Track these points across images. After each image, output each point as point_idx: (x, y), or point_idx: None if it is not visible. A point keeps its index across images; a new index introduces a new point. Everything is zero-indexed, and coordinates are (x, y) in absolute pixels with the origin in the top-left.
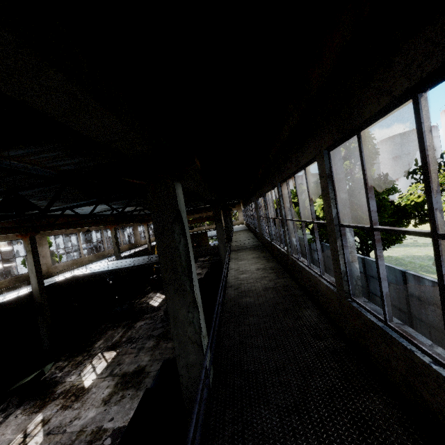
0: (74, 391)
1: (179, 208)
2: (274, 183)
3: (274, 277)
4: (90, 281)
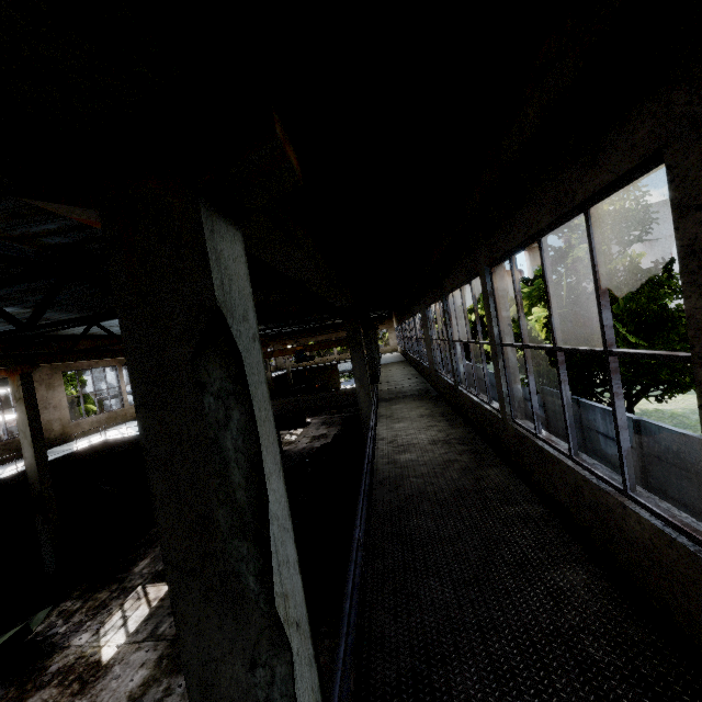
0: (80, 669)
1: (216, 302)
2: (473, 270)
3: (470, 462)
4: (139, 447)
